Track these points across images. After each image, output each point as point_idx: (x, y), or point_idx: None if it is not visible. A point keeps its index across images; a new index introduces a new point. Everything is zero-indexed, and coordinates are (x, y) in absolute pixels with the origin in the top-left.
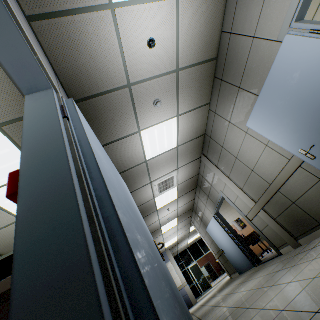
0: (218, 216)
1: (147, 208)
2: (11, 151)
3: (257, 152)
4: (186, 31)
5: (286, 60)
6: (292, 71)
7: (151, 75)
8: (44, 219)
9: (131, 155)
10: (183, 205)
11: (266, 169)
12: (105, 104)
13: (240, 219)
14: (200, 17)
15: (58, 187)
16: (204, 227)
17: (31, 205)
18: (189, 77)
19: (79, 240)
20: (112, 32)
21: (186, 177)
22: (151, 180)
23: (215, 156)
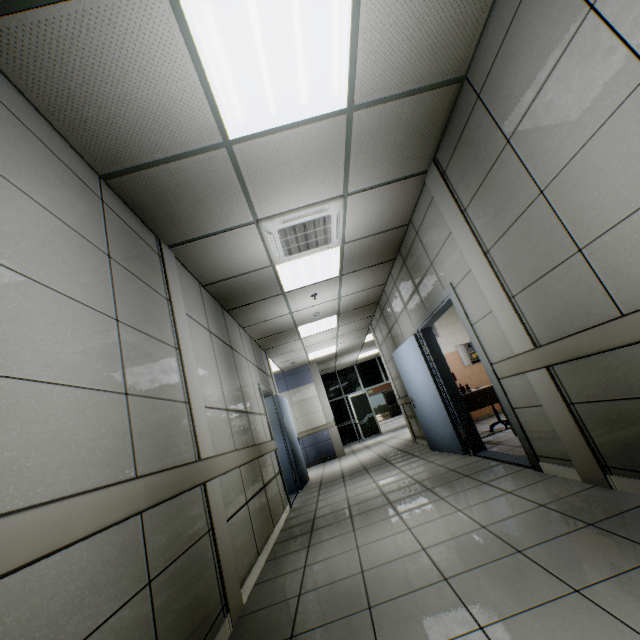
0: (426, 337)
1: (256, 286)
2: None
3: None
4: None
5: None
6: None
7: None
8: None
9: (155, 102)
10: (355, 292)
11: None
12: None
13: None
14: None
15: None
16: (391, 346)
17: None
18: None
19: None
20: None
21: (371, 226)
22: (258, 214)
23: (469, 176)
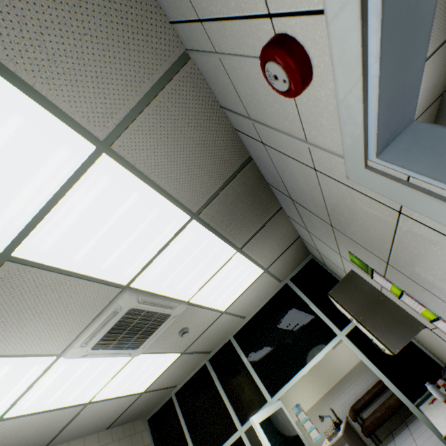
0: None
1: None
2: (209, 240)
3: None
4: None
5: None
6: None
7: None
8: None
9: None
10: None
11: None
12: None
13: None
14: None
15: None
16: None
17: None
18: None
19: None
20: None
21: None
22: None
23: None
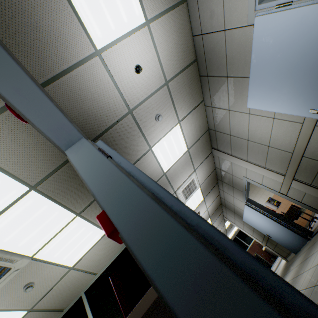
0: (250, 202)
1: None
2: (48, 206)
3: (267, 128)
4: (163, 48)
5: (263, 38)
6: (273, 45)
7: (146, 95)
8: (155, 241)
9: (149, 173)
10: (211, 203)
11: (282, 140)
12: (115, 136)
13: (271, 198)
14: (171, 32)
15: (148, 212)
16: (239, 218)
17: (135, 234)
18: (178, 85)
19: (197, 247)
20: (104, 73)
21: (205, 175)
22: (174, 189)
23: (225, 146)
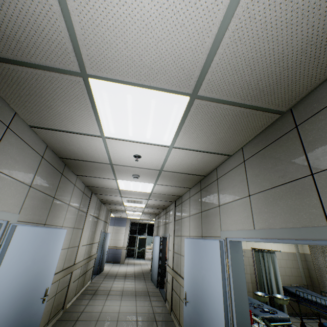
0: (163, 240)
1: (115, 202)
2: None
3: None
4: (175, 160)
5: (210, 250)
6: (208, 260)
7: (134, 165)
8: None
9: (106, 184)
10: (150, 210)
11: (183, 266)
12: (87, 164)
13: None
14: (193, 158)
15: None
16: (157, 231)
17: None
18: (172, 175)
19: None
20: (101, 144)
21: (156, 203)
22: (122, 195)
23: (177, 215)
